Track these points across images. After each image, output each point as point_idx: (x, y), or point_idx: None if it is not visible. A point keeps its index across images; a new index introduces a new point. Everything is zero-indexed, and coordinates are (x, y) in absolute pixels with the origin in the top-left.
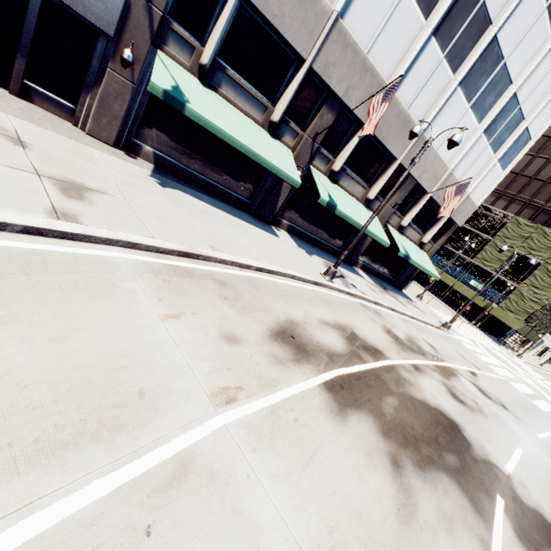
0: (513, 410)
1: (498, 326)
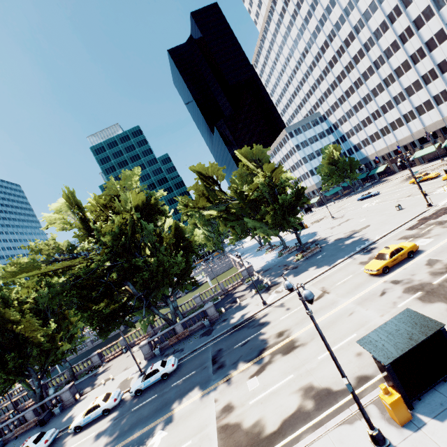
0: None
1: None
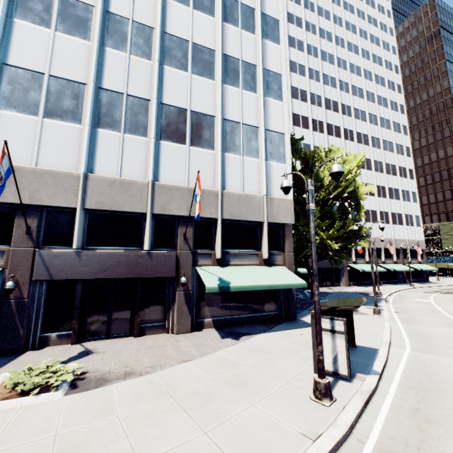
0: None
1: None
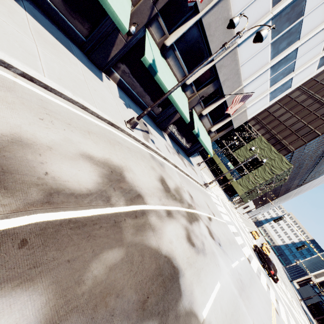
0: (224, 246)
1: (232, 191)
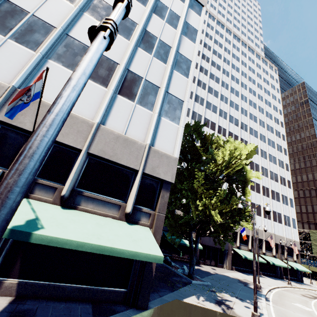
0: None
1: None
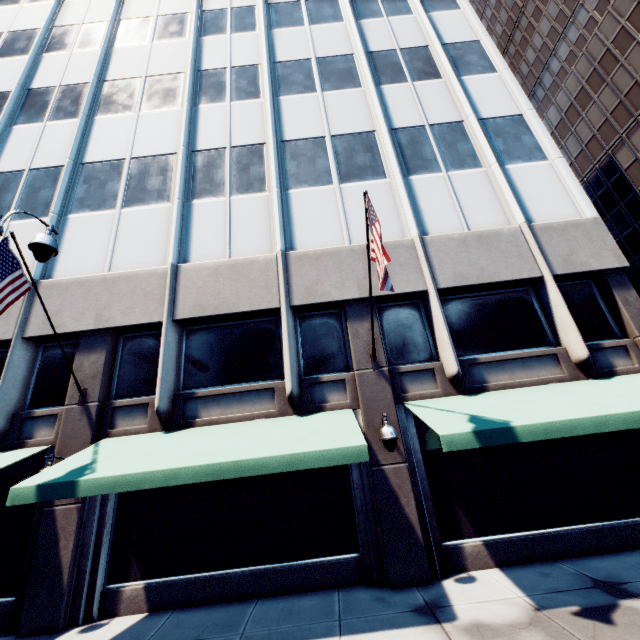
0: None
1: None
